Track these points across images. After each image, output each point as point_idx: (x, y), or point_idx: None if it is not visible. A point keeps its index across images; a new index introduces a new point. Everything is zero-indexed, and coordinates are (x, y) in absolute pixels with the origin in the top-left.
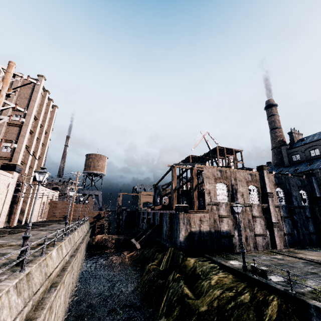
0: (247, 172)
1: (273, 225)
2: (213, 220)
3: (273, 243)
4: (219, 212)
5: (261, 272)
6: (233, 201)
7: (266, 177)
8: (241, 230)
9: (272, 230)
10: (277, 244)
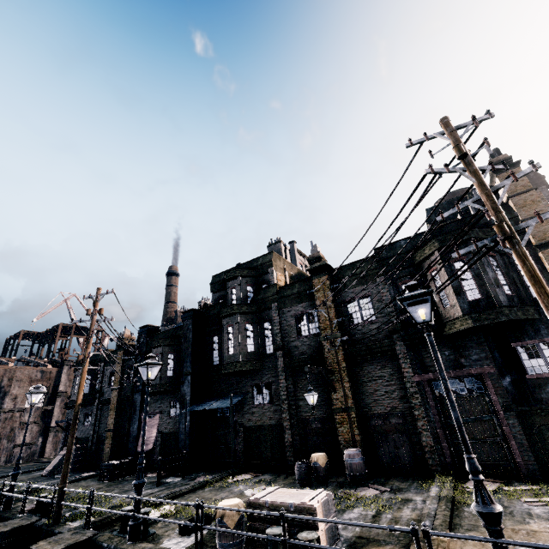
0: (36, 369)
1: (49, 430)
2: None
3: (44, 451)
4: None
5: None
6: None
7: (64, 374)
8: None
9: (48, 436)
10: (47, 451)
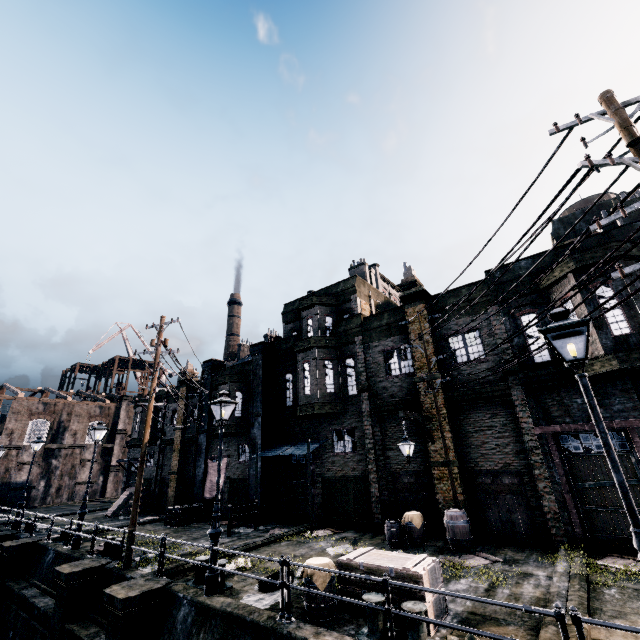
0: (95, 405)
1: (110, 469)
2: (5, 469)
3: (105, 490)
4: (20, 459)
5: (4, 517)
6: (55, 442)
7: (123, 411)
8: (54, 479)
9: (108, 475)
10: (108, 491)
